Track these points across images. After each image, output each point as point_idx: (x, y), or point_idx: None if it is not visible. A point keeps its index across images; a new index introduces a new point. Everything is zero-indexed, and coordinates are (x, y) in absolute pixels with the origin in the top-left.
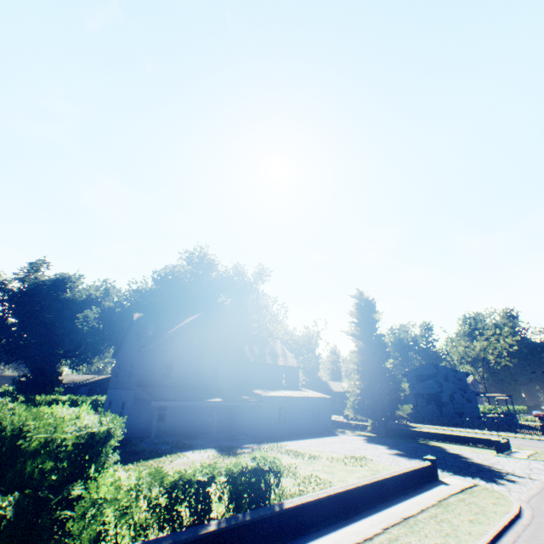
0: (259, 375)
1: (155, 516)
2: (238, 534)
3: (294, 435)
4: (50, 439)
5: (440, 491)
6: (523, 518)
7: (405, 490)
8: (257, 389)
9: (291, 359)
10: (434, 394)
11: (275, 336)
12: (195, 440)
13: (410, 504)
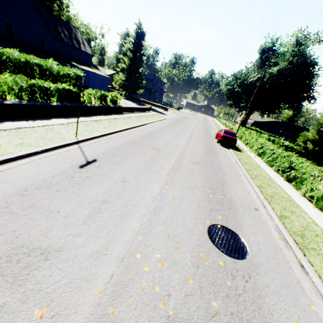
0: (70, 53)
1: (99, 101)
2: (116, 109)
3: None
4: (69, 74)
5: (151, 113)
6: (167, 120)
7: (143, 112)
8: (73, 62)
9: (88, 48)
10: (150, 89)
11: (74, 25)
12: None
13: (145, 114)
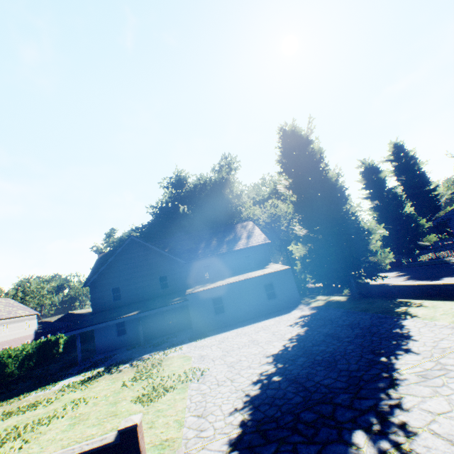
0: (215, 267)
1: None
2: None
3: (234, 324)
4: None
5: None
6: None
7: None
8: (195, 286)
9: (256, 238)
10: None
11: (255, 217)
12: (127, 352)
13: None
